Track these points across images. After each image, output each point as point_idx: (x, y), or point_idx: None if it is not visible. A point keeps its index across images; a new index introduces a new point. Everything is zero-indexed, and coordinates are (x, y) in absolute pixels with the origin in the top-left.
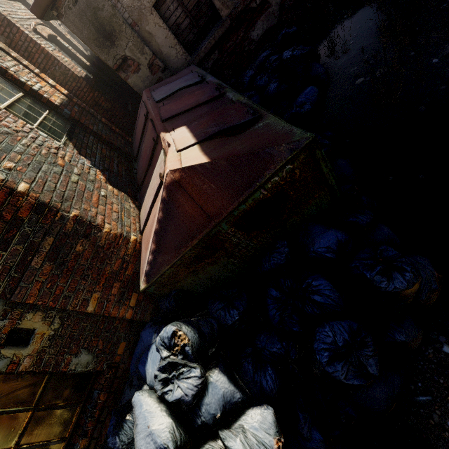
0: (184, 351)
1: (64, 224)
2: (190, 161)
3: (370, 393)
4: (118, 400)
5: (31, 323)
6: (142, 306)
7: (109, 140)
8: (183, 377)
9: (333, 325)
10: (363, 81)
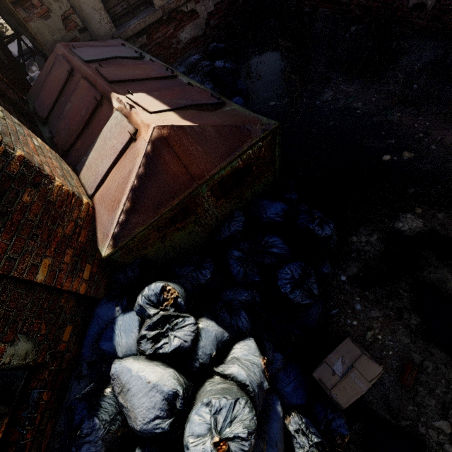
0: (176, 303)
1: (7, 162)
2: (174, 122)
3: (310, 313)
4: (62, 399)
5: None
6: (95, 280)
7: (1, 88)
8: (178, 327)
9: (290, 266)
10: (275, 104)
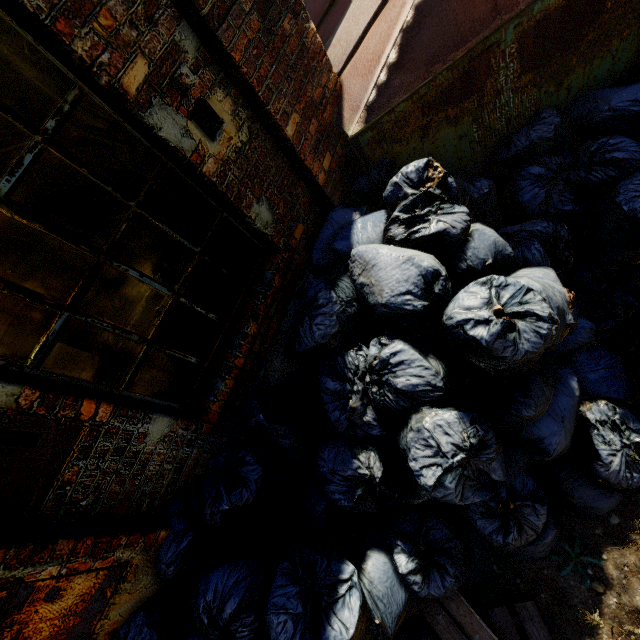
0: (445, 183)
1: None
2: None
3: None
4: (287, 302)
5: (221, 108)
6: (333, 178)
7: None
8: (444, 212)
9: None
10: None
